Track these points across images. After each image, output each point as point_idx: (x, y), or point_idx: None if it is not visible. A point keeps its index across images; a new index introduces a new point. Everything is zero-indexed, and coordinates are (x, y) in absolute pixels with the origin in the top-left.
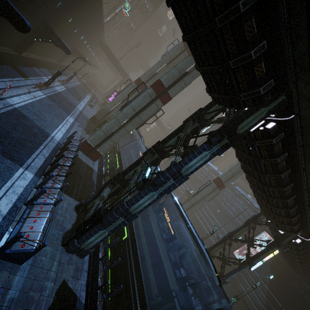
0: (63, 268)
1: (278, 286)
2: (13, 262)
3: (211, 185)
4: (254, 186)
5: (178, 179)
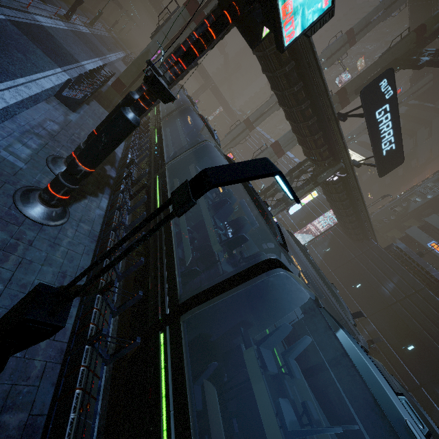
0: None
1: (333, 256)
2: (68, 107)
3: (267, 150)
4: (282, 106)
5: None
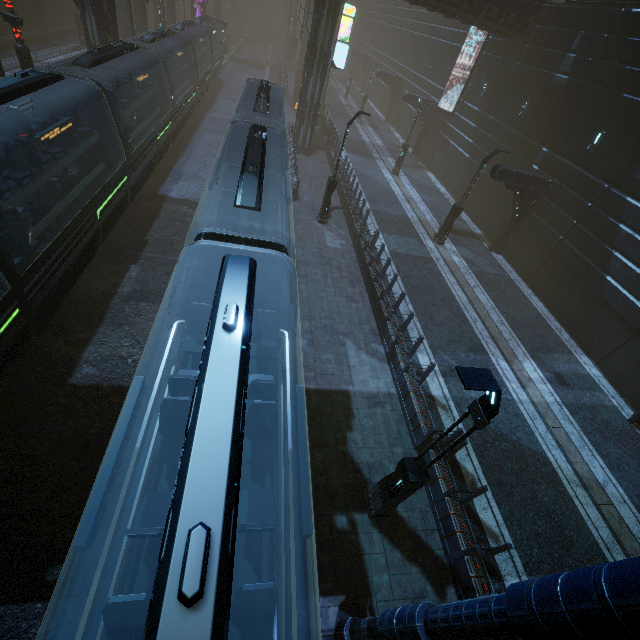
0: None
1: (492, 91)
2: None
3: None
4: None
5: None
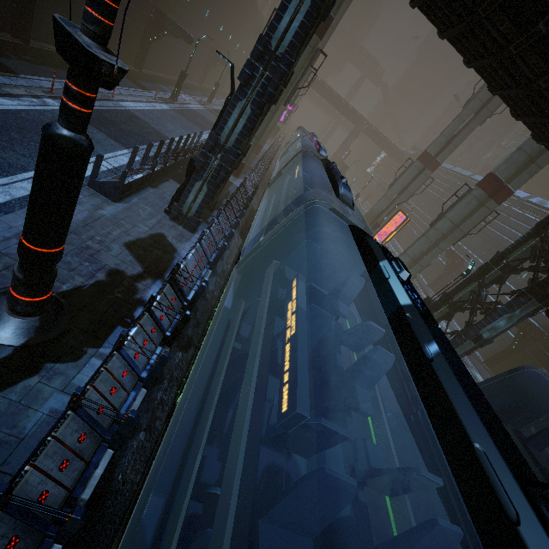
0: (163, 227)
1: None
2: (107, 197)
3: (471, 193)
4: (501, 90)
5: (271, 66)
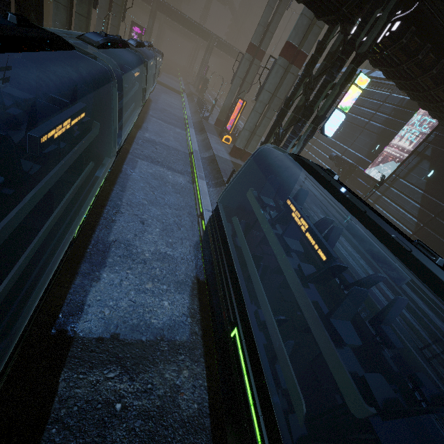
0: None
1: (443, 181)
2: None
3: (277, 63)
4: None
5: None
